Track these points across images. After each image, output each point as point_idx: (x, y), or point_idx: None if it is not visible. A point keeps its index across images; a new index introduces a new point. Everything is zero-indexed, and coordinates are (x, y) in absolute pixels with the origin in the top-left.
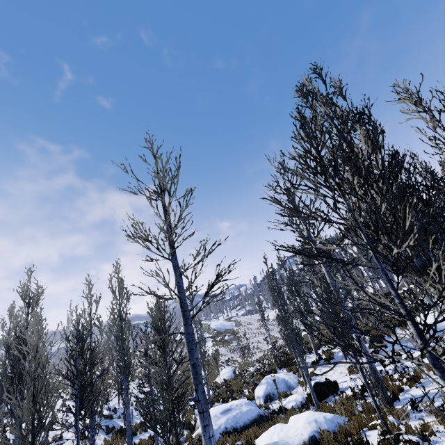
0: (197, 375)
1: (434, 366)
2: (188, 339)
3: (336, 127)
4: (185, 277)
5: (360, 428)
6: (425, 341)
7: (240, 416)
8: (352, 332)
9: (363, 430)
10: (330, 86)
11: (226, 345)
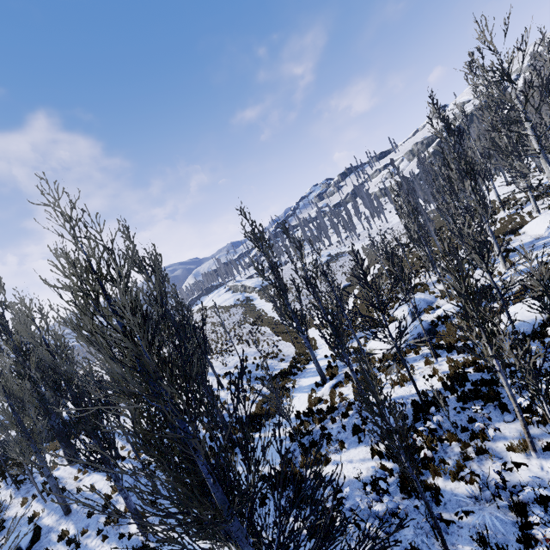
0: None
1: None
2: None
3: None
4: None
5: None
6: None
7: (418, 328)
8: None
9: None
10: None
11: None
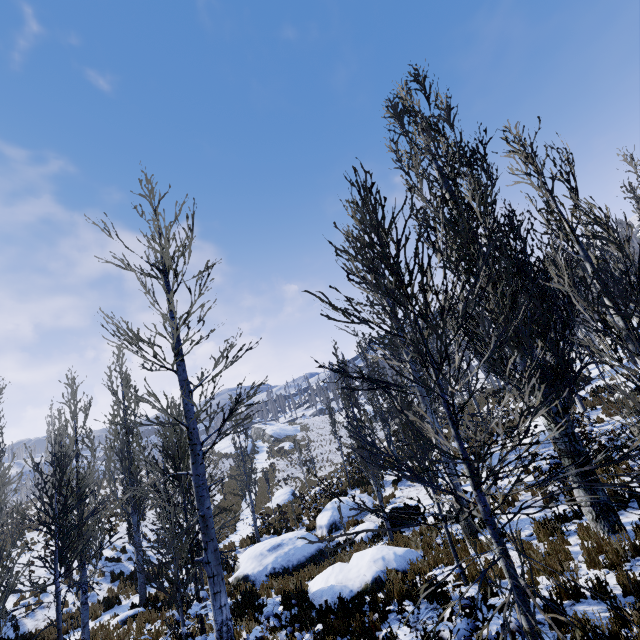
0: (207, 530)
1: (486, 522)
2: (197, 483)
3: (437, 170)
4: (191, 402)
5: (435, 565)
6: (481, 492)
7: (294, 552)
8: (404, 476)
9: (438, 567)
10: (436, 104)
11: (286, 458)
